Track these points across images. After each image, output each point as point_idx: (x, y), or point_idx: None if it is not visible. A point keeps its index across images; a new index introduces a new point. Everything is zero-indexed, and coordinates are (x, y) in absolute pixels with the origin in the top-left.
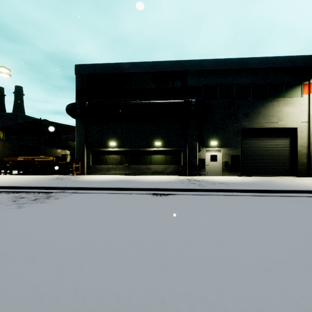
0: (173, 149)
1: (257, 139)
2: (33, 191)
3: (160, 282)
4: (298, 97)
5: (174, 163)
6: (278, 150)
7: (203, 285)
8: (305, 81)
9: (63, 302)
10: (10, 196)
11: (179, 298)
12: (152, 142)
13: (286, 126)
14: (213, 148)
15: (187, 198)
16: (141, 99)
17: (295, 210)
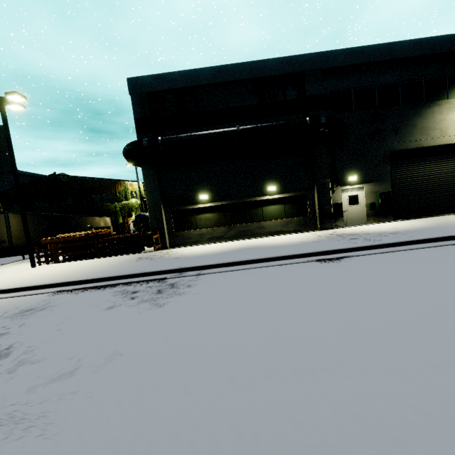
0: (295, 195)
1: (412, 165)
2: (135, 281)
3: None
4: None
5: (298, 214)
6: (441, 178)
7: None
8: None
9: None
10: (112, 293)
11: None
12: (262, 188)
13: (452, 142)
14: (352, 186)
15: (374, 259)
16: (238, 124)
17: None
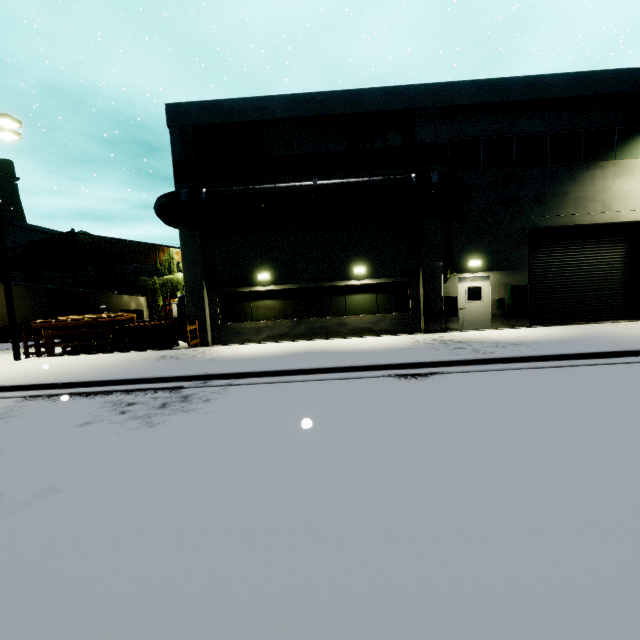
0: (392, 281)
1: (560, 250)
2: (140, 388)
3: (629, 556)
4: None
5: (395, 308)
6: (601, 270)
7: None
8: None
9: (489, 616)
10: (101, 403)
11: None
12: (346, 268)
13: (618, 221)
14: (473, 274)
15: (473, 379)
16: (317, 177)
17: None
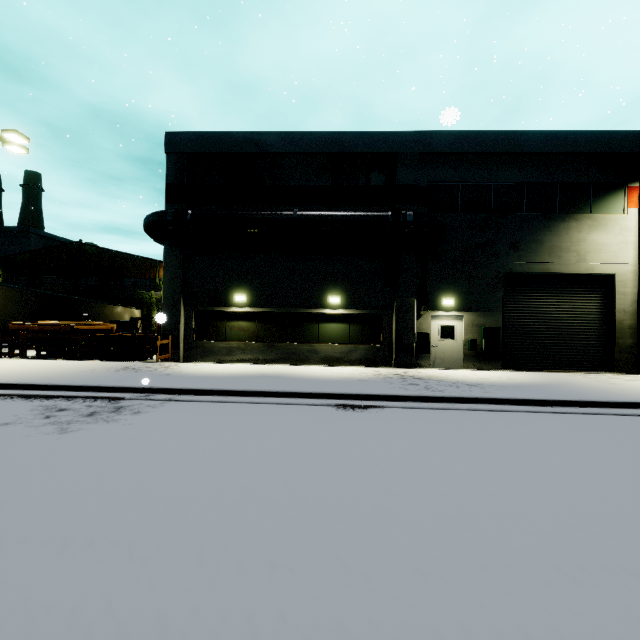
0: (366, 313)
1: (536, 296)
2: (81, 395)
3: (423, 603)
4: (618, 214)
5: (367, 340)
6: (576, 320)
7: (517, 610)
8: (633, 181)
9: None
10: (35, 406)
11: (478, 639)
12: (322, 297)
13: (593, 272)
14: (446, 313)
15: (409, 415)
16: (301, 208)
17: (638, 445)
